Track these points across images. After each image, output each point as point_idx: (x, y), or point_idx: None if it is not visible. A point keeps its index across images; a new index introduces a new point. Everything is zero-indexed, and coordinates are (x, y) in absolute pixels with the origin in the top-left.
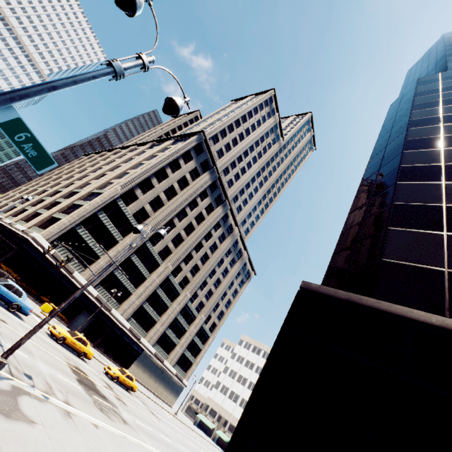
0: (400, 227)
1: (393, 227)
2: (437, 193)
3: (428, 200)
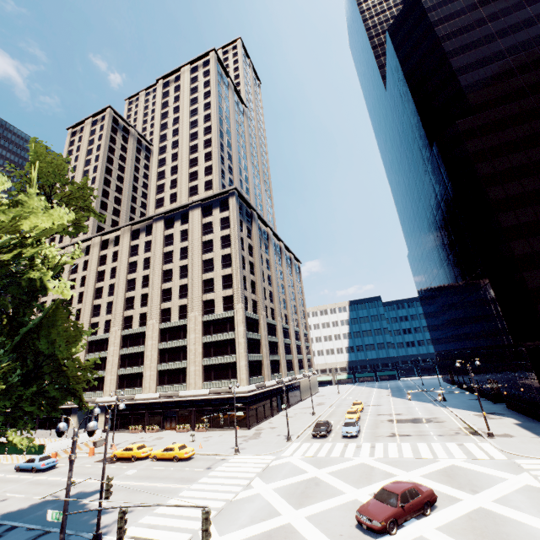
0: (539, 303)
1: (537, 304)
2: None
3: None
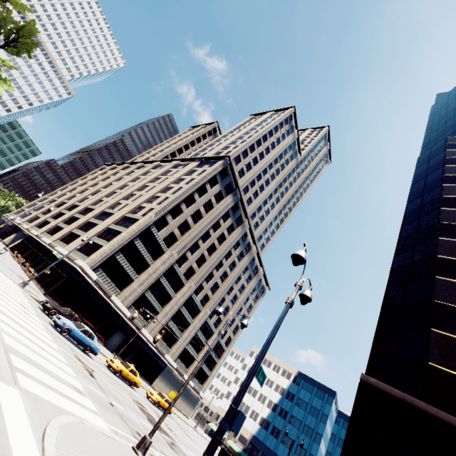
0: (440, 330)
1: (435, 328)
2: None
3: None
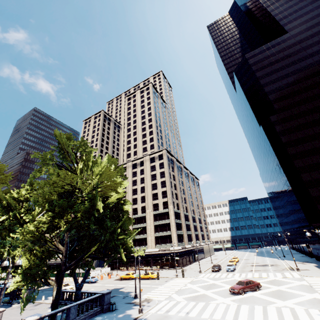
0: (318, 204)
1: (317, 204)
2: (318, 191)
3: (318, 194)
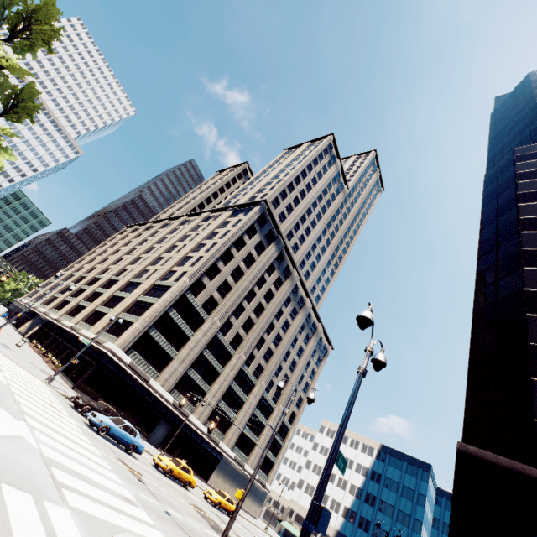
0: None
1: (536, 376)
2: None
3: None
